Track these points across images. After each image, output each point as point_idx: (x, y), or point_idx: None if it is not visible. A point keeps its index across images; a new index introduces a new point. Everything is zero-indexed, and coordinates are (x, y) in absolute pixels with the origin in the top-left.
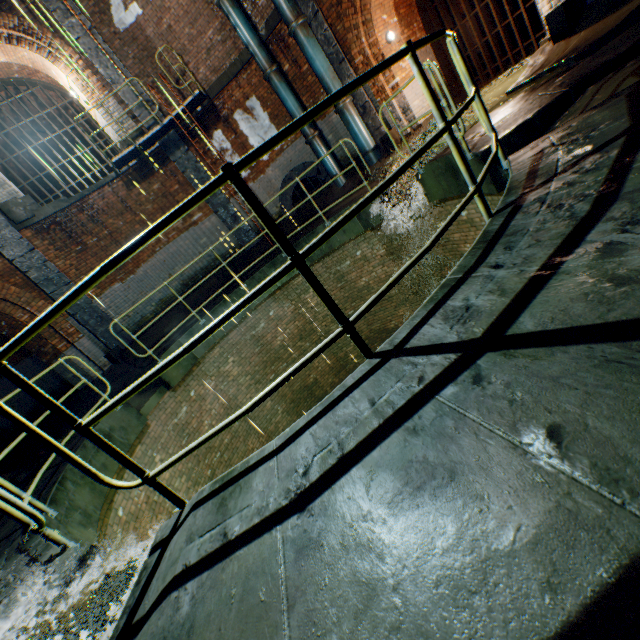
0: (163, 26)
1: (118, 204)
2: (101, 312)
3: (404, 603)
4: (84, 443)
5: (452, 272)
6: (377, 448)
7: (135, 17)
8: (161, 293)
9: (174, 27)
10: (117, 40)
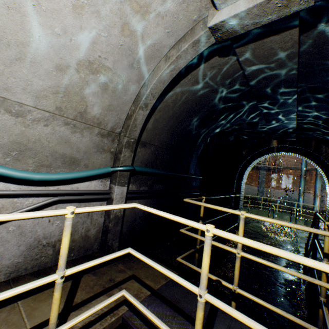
0: None
1: None
2: None
3: None
4: None
5: None
6: None
7: None
8: None
9: None
10: None
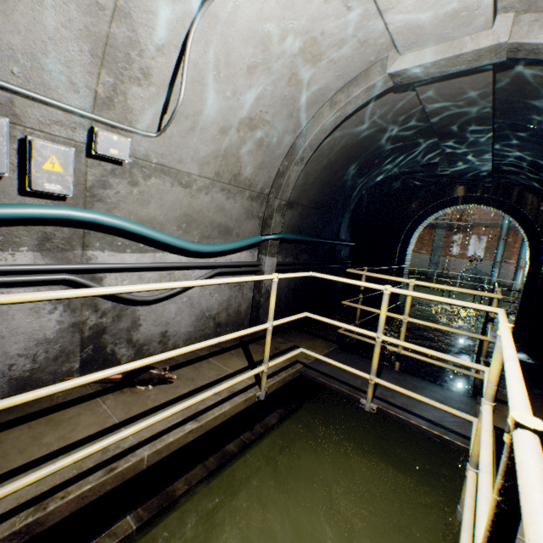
0: None
1: None
2: None
3: None
4: None
5: None
6: None
7: None
8: None
9: None
10: None
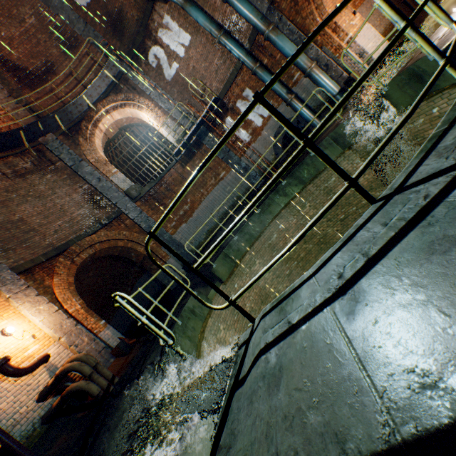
0: (190, 68)
1: (178, 177)
2: (177, 242)
3: (451, 313)
4: (181, 314)
5: (436, 128)
6: (397, 245)
7: (175, 70)
8: (207, 226)
9: (196, 66)
10: (168, 86)
